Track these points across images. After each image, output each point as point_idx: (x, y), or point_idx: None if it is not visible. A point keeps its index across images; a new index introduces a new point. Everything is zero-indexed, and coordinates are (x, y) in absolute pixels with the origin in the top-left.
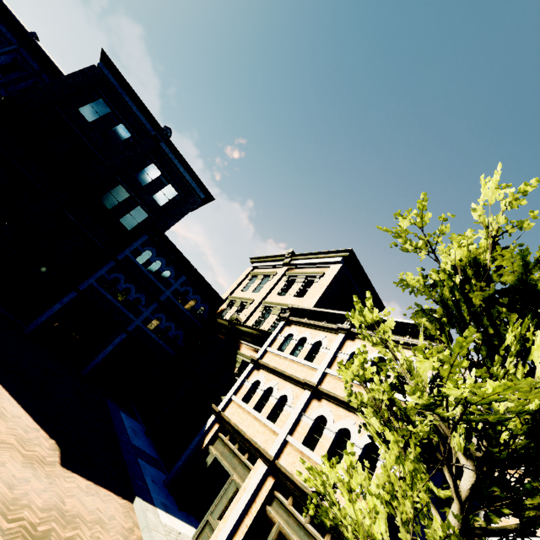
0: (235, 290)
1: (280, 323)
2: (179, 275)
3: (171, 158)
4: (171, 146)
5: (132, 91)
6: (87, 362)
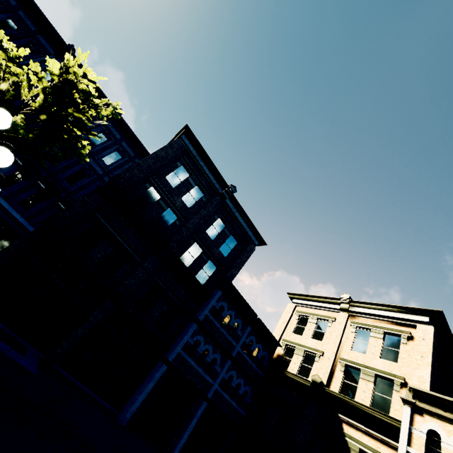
0: (285, 330)
1: (404, 408)
2: (244, 326)
3: (234, 211)
4: (234, 201)
5: (206, 157)
6: (173, 444)
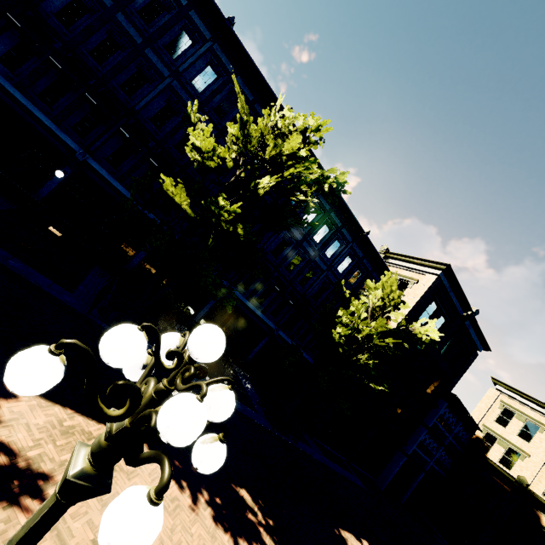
0: (485, 415)
1: None
2: (457, 421)
3: (468, 328)
4: (472, 320)
5: (458, 289)
6: (403, 494)
